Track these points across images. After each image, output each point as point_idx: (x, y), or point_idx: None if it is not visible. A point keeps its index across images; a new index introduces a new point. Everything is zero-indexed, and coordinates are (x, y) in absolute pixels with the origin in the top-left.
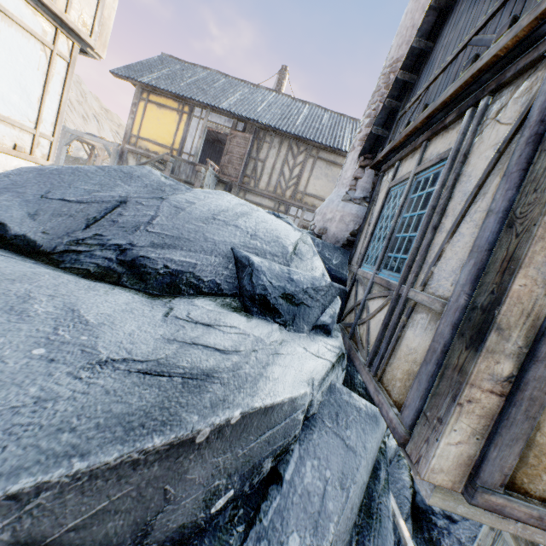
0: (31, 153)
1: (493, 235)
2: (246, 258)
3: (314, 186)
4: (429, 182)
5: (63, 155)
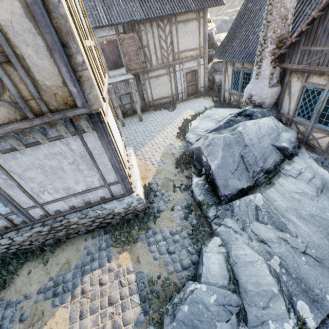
0: (126, 151)
1: None
2: (283, 147)
3: (182, 44)
4: None
5: None
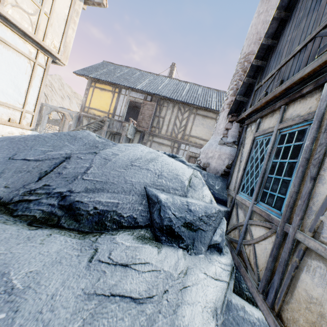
0: (19, 122)
1: None
2: (156, 196)
3: (195, 131)
4: (295, 136)
5: (46, 120)
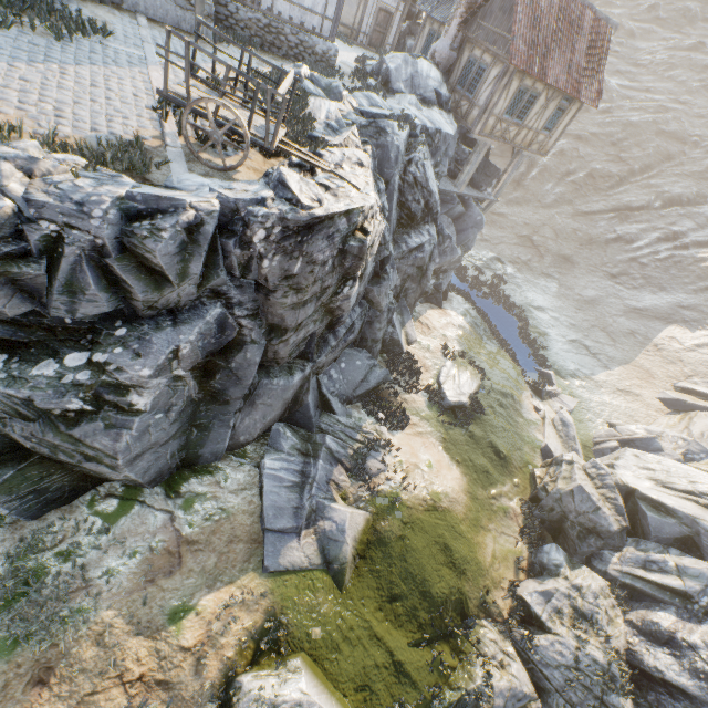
0: None
1: (489, 96)
2: (440, 93)
3: None
4: (482, 70)
5: None
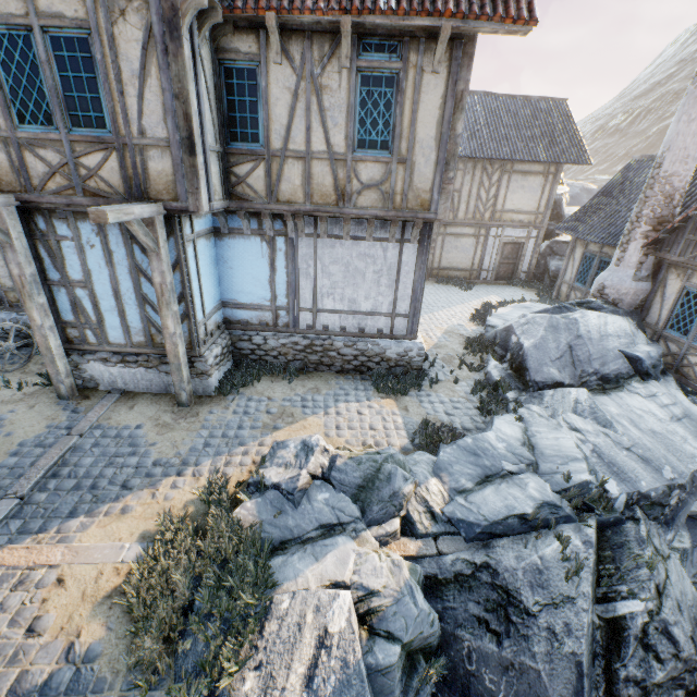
0: None
1: None
2: (636, 357)
3: (511, 201)
4: None
5: None
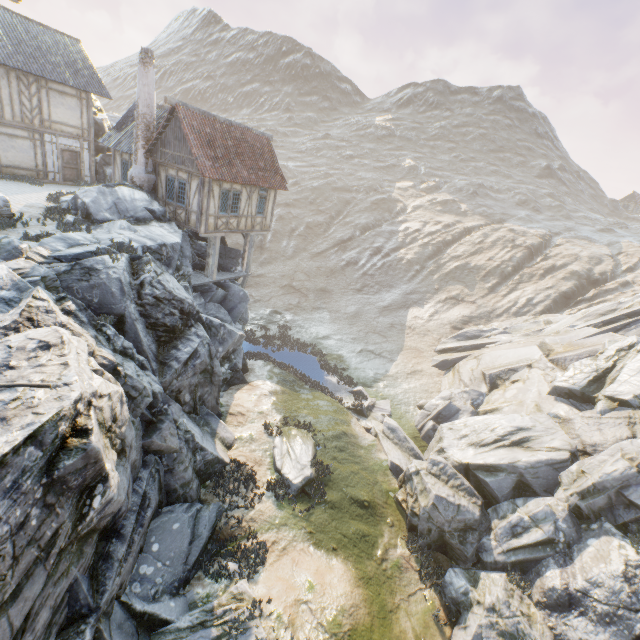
0: None
1: (200, 203)
2: (152, 210)
3: (57, 114)
4: (184, 184)
5: None
